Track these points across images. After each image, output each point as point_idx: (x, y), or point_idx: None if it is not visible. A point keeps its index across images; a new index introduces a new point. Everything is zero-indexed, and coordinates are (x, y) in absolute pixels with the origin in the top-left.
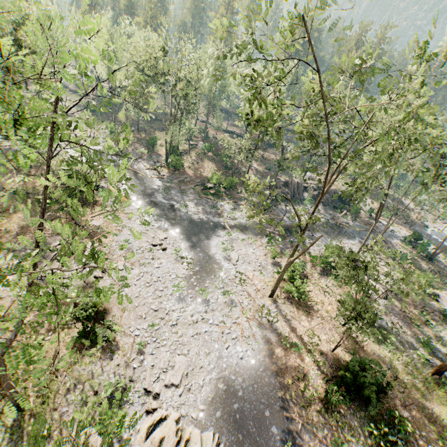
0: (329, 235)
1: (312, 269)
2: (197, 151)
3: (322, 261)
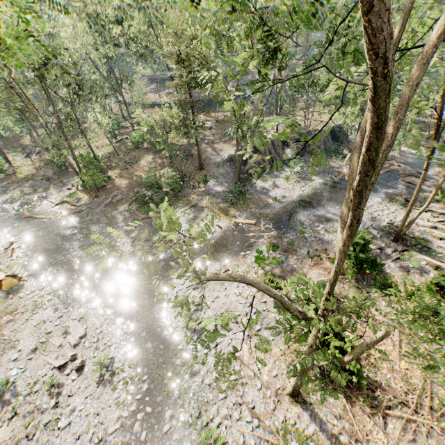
0: (342, 203)
1: (342, 283)
2: (127, 148)
3: (353, 265)
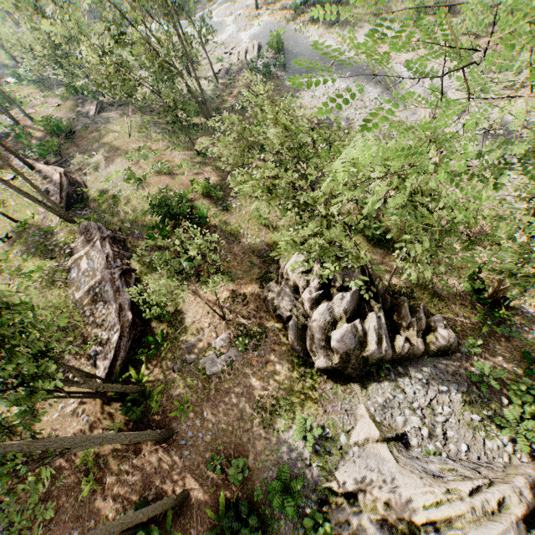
0: None
1: None
2: None
3: None
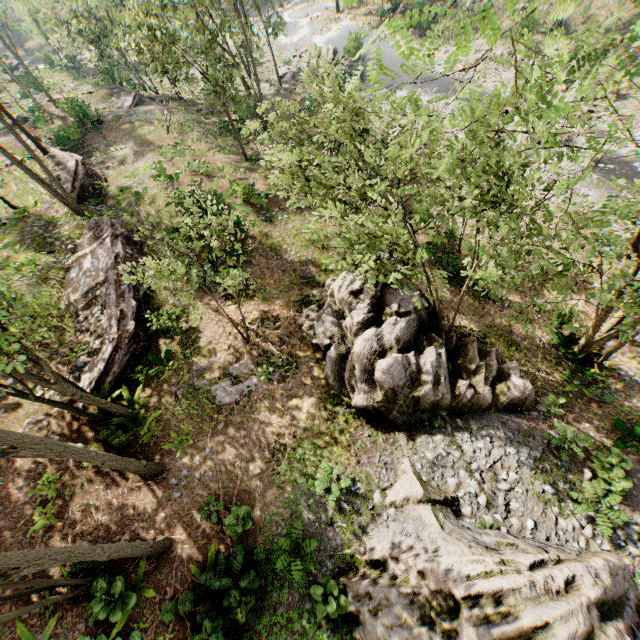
0: None
1: None
2: None
3: None
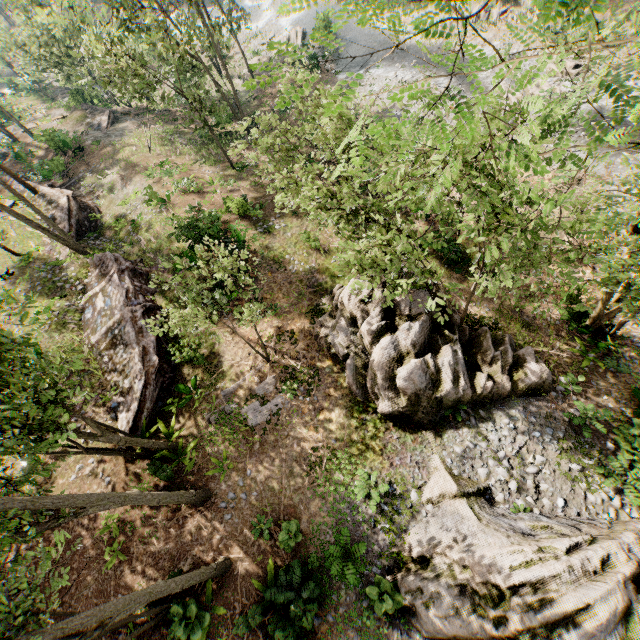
0: None
1: None
2: None
3: None
